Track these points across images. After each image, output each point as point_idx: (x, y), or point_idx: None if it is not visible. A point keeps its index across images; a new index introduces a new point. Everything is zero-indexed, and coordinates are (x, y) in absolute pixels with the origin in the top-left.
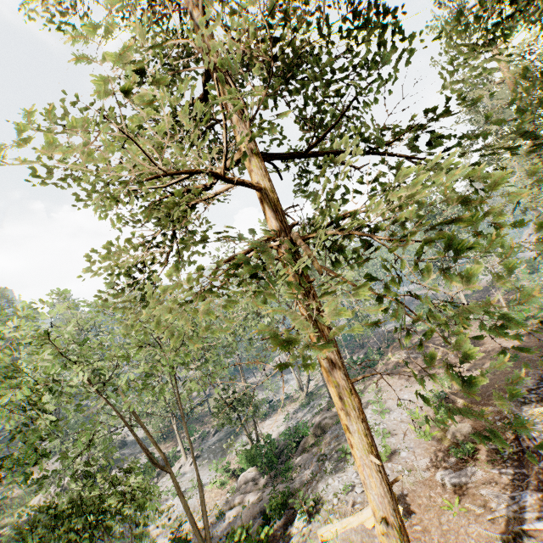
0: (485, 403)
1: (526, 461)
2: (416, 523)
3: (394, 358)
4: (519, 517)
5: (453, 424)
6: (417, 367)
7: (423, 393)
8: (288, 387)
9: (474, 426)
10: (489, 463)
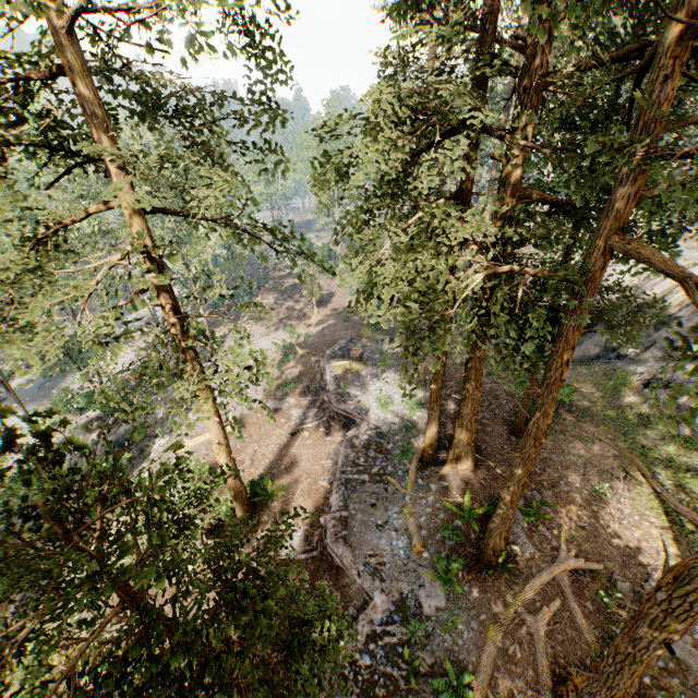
0: (315, 354)
1: (320, 392)
2: (245, 433)
3: (263, 303)
4: (304, 422)
5: (289, 369)
6: (280, 316)
7: (278, 341)
8: (136, 316)
9: (302, 370)
10: (301, 394)
